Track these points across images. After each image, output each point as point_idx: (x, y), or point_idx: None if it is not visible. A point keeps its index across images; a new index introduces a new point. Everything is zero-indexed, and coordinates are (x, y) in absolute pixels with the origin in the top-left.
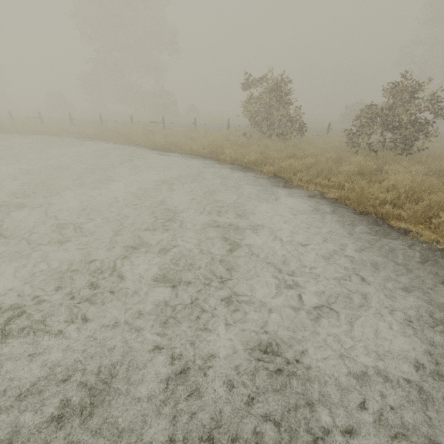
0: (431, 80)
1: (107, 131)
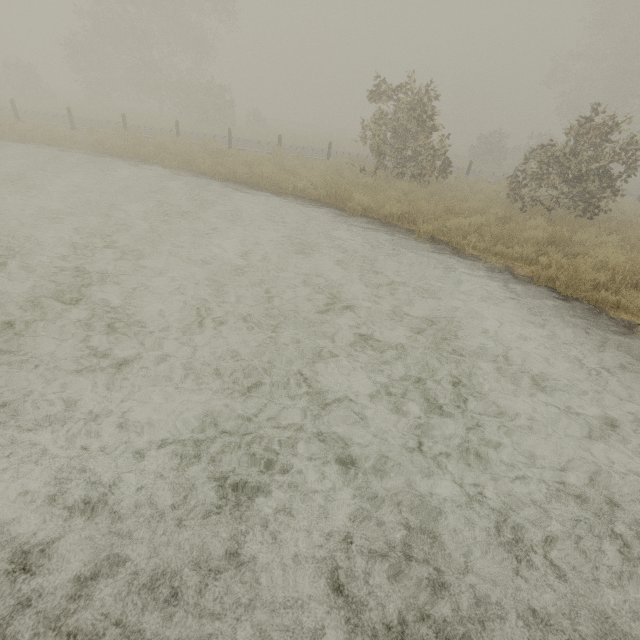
0: (629, 118)
1: (144, 145)
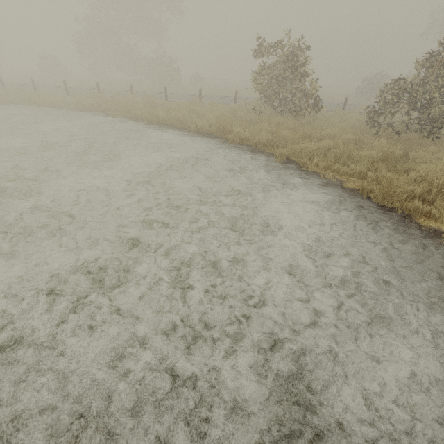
0: None
1: (106, 102)
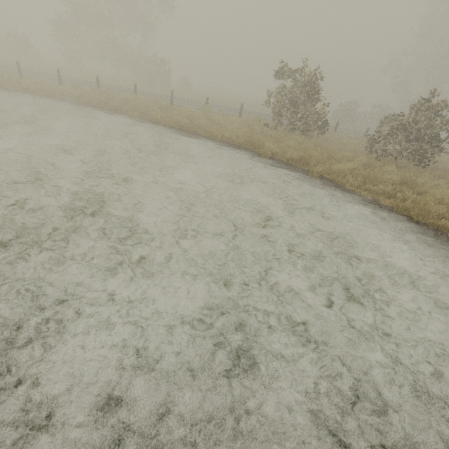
0: None
1: (113, 99)
